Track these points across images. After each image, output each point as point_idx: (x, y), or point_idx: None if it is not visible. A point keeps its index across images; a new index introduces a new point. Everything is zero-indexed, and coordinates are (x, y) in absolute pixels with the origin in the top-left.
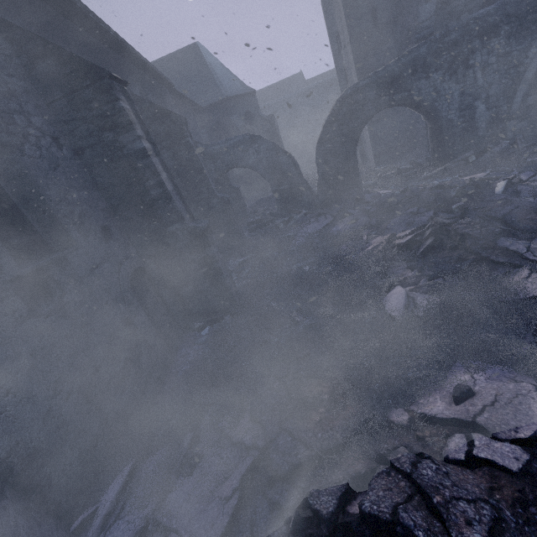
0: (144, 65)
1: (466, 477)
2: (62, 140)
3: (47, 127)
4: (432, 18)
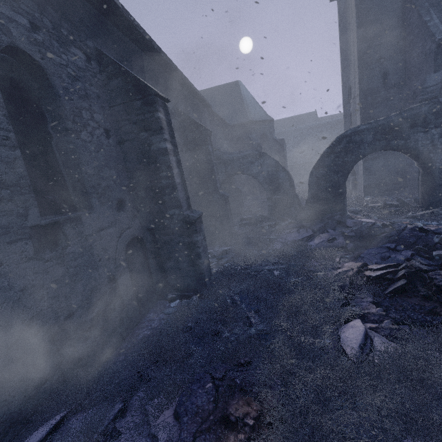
0: (193, 91)
1: None
2: (112, 132)
3: (104, 122)
4: (438, 85)
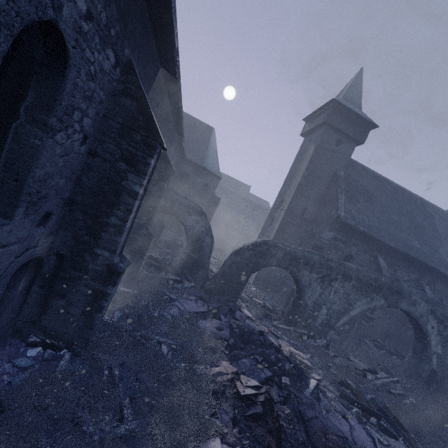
0: (179, 124)
1: None
2: (89, 140)
3: (89, 128)
4: (327, 241)
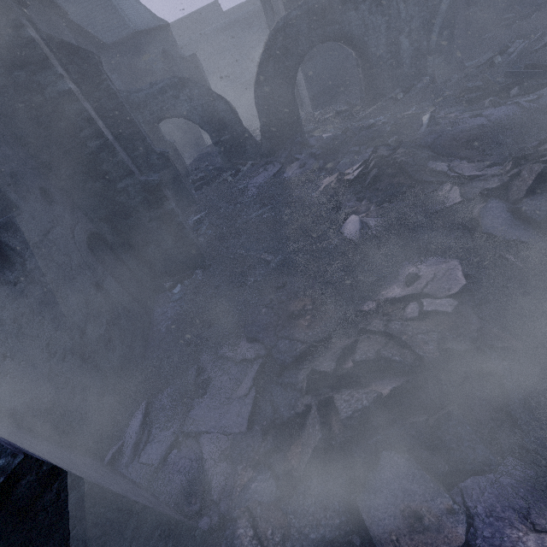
0: None
1: (420, 324)
2: None
3: None
4: None
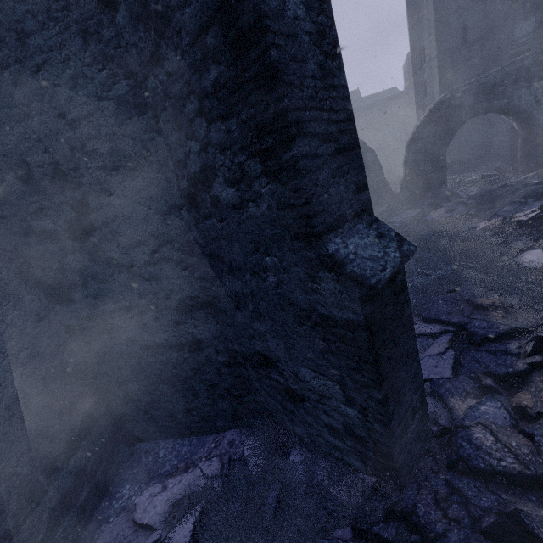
0: None
1: None
2: None
3: None
4: (530, 36)
